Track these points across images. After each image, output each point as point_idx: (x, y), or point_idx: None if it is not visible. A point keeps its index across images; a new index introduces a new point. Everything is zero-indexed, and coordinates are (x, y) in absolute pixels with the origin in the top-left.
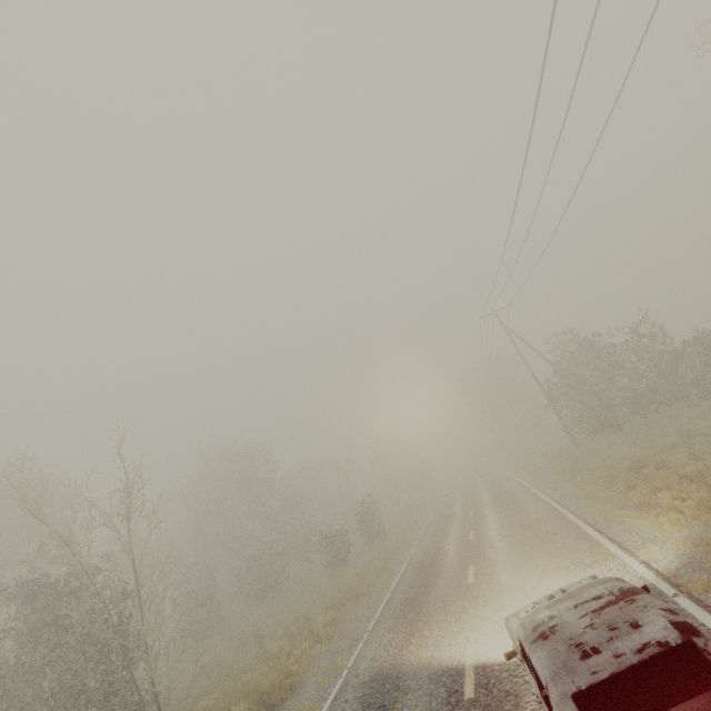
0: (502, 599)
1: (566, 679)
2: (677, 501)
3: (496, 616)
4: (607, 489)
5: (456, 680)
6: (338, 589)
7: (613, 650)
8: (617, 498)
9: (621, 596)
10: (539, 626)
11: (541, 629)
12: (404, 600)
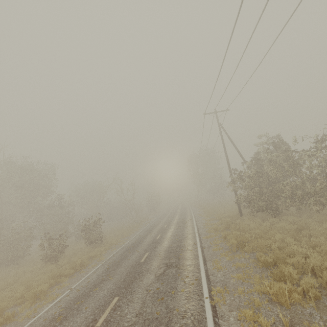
0: None
1: None
2: None
3: None
4: None
5: None
6: None
7: None
8: None
9: None
10: None
11: None
12: None
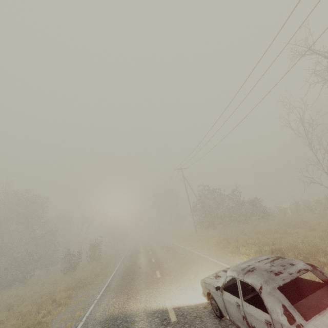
0: (179, 282)
1: (272, 282)
2: (247, 250)
3: (178, 288)
4: (214, 247)
5: (164, 314)
6: (74, 280)
7: (288, 272)
8: (219, 250)
9: (278, 257)
10: (245, 268)
11: (247, 269)
12: (119, 285)
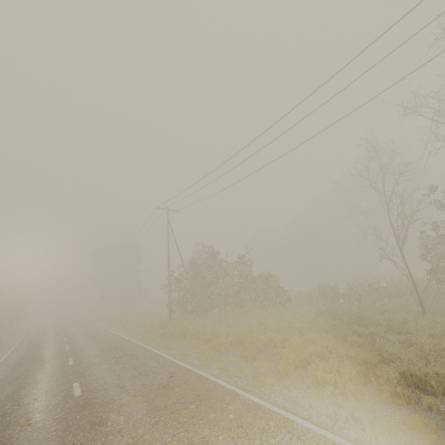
0: None
1: None
2: (331, 375)
3: None
4: (225, 355)
5: None
6: None
7: None
8: (243, 364)
9: None
10: None
11: None
12: None
